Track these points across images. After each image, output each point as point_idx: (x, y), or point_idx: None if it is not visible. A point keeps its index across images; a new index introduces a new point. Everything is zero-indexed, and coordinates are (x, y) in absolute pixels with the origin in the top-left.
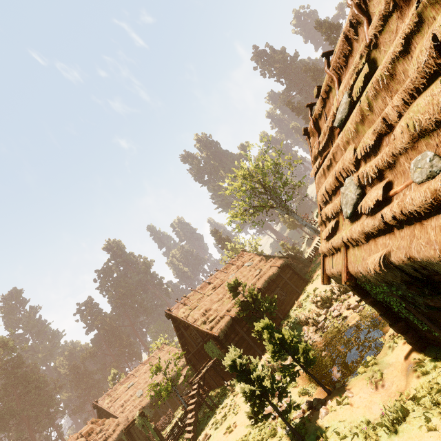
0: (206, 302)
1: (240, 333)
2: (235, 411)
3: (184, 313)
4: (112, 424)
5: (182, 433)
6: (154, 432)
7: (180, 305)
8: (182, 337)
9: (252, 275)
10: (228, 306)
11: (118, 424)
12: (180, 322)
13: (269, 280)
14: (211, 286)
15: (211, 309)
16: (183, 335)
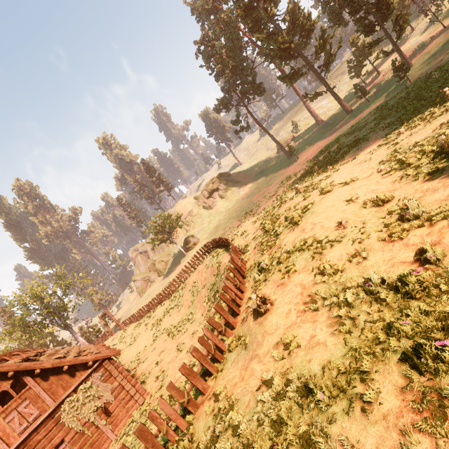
0: None
1: None
2: None
3: None
4: None
5: None
6: None
7: None
8: None
9: None
10: None
11: None
12: None
13: None
14: None
15: None
16: None
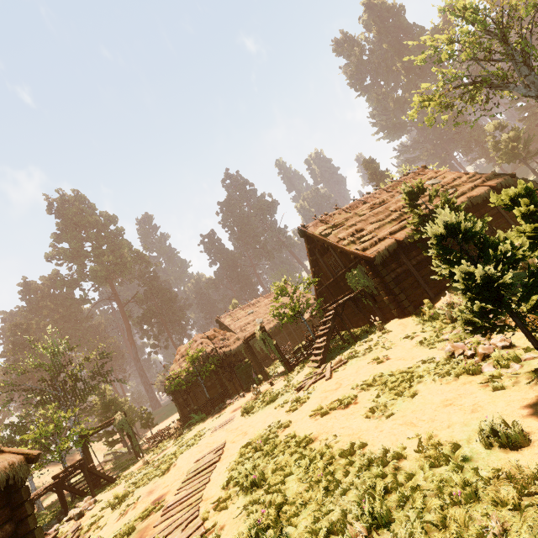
0: (357, 223)
1: (406, 265)
2: (385, 346)
3: (324, 231)
4: (233, 337)
5: (304, 359)
6: (274, 349)
7: (319, 223)
8: (315, 265)
9: (438, 196)
10: (392, 228)
11: (238, 338)
12: (316, 245)
13: (469, 204)
14: (366, 206)
15: (364, 230)
16: (317, 263)
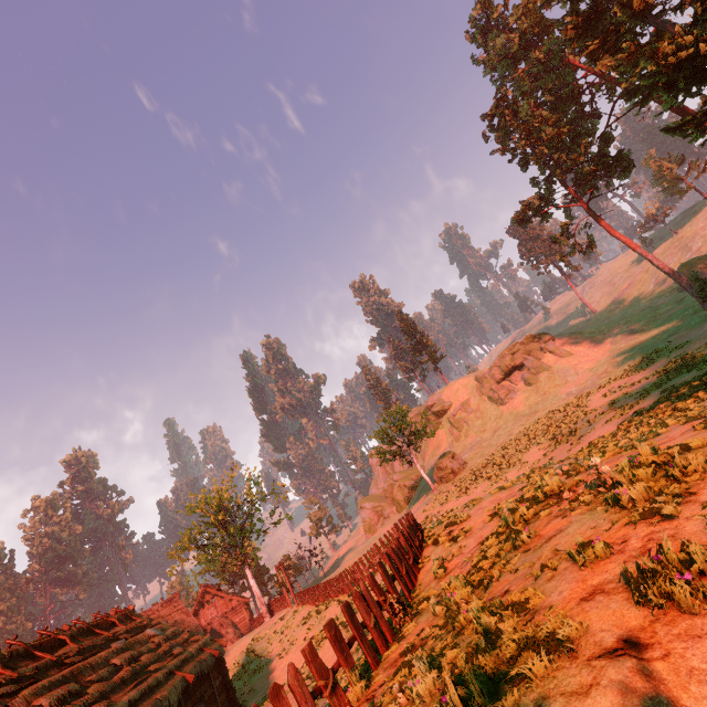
0: None
1: None
2: None
3: None
4: None
5: None
6: None
7: None
8: None
9: None
10: None
11: None
12: None
13: None
14: None
15: None
16: None
